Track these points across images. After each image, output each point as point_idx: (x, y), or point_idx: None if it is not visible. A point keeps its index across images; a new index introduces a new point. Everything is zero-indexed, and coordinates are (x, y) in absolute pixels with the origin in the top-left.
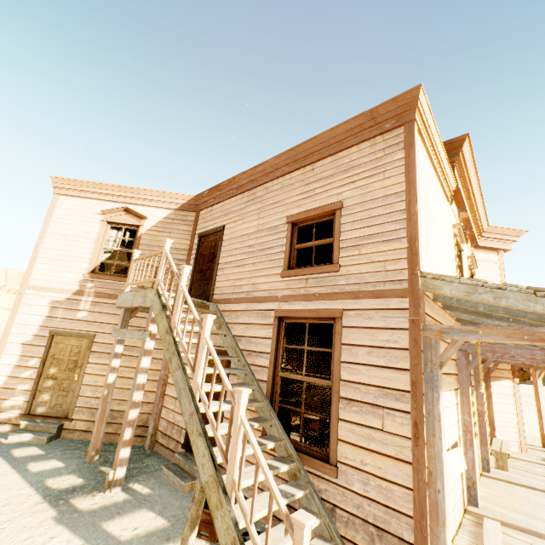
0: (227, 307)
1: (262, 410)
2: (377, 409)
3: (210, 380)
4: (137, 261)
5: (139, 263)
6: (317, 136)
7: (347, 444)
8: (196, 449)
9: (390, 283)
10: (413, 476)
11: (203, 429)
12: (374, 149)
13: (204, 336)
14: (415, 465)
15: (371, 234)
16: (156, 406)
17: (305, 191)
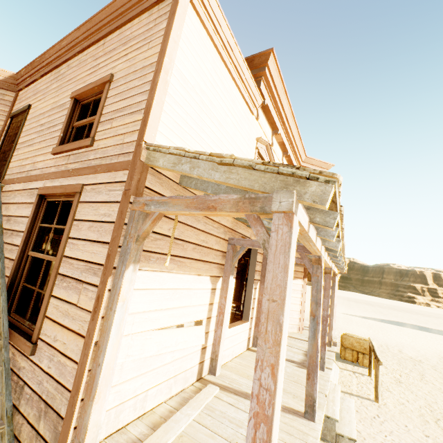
0: (11, 188)
1: None
2: (79, 284)
3: None
4: None
5: None
6: (108, 5)
7: (50, 321)
8: None
9: (122, 155)
10: (82, 351)
11: None
12: (149, 20)
13: None
14: (86, 339)
15: (124, 107)
16: None
17: (93, 66)
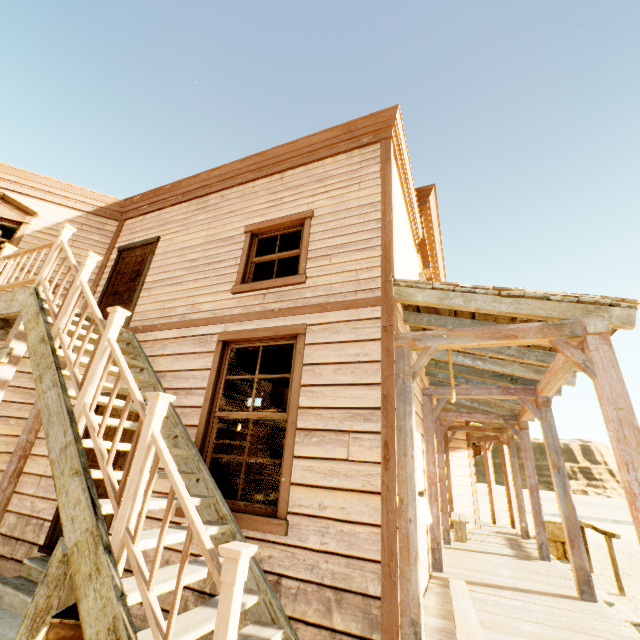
0: (150, 336)
1: (187, 463)
2: (342, 435)
3: (108, 438)
4: (7, 262)
5: (10, 262)
6: (289, 143)
7: (302, 488)
8: (64, 497)
9: (362, 292)
10: (382, 508)
11: (84, 465)
12: (350, 161)
13: (108, 337)
14: (384, 494)
15: (344, 243)
16: (0, 492)
17: (271, 199)
